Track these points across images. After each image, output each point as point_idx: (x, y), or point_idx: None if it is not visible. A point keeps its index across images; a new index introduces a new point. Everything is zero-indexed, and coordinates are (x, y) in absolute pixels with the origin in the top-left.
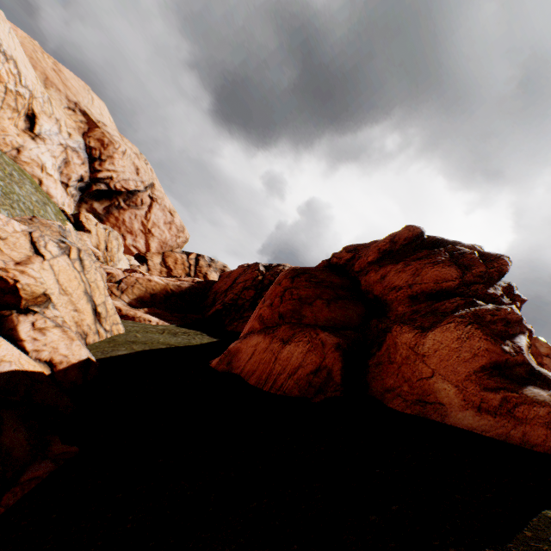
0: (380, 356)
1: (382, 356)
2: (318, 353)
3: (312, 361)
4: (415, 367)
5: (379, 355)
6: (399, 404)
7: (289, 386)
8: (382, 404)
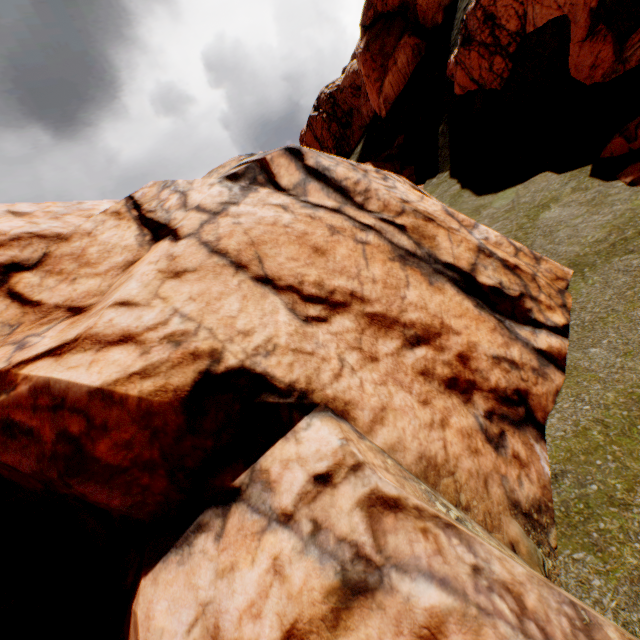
0: (421, 17)
1: (422, 16)
2: (407, 47)
3: (408, 52)
4: (430, 2)
5: (421, 18)
6: (437, 17)
7: (412, 69)
8: (435, 24)
